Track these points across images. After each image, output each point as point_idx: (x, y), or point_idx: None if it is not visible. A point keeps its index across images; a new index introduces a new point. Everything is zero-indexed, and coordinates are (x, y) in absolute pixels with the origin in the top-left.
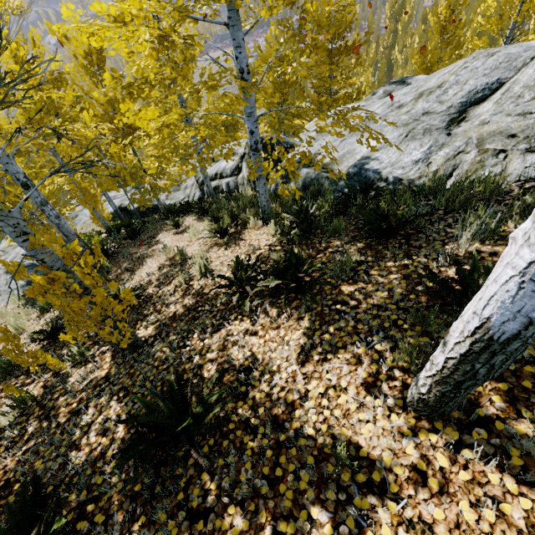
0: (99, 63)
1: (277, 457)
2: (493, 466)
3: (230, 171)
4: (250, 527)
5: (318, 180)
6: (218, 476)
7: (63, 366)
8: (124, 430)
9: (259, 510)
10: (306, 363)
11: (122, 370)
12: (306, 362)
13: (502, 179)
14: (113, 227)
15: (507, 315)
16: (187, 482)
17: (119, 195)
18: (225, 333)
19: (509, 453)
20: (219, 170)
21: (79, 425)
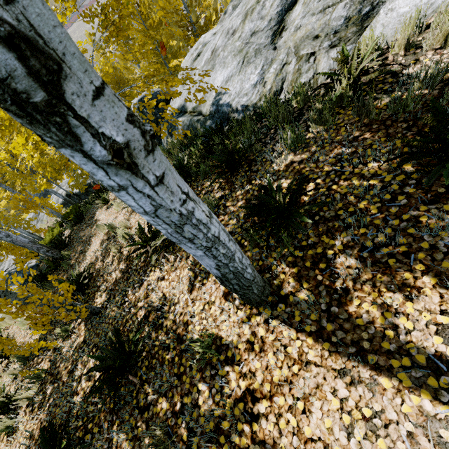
0: None
1: (181, 360)
2: (286, 326)
3: None
4: (170, 406)
5: (193, 126)
6: (152, 383)
7: (56, 343)
8: (99, 373)
9: (174, 395)
10: (192, 291)
11: (92, 333)
12: (192, 290)
13: (315, 81)
14: (66, 216)
15: (207, 267)
16: (137, 392)
17: (63, 183)
18: (146, 284)
19: (294, 315)
20: None
21: (75, 379)
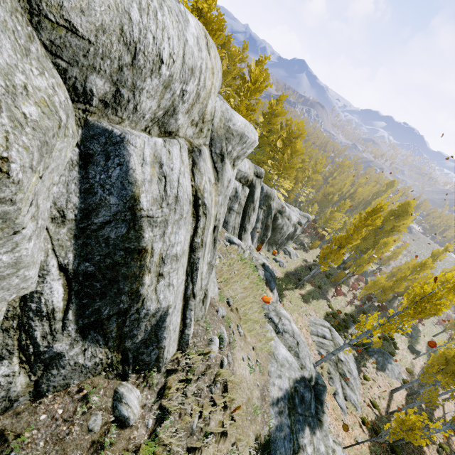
0: (228, 55)
1: None
2: None
3: None
4: None
5: None
6: None
7: None
8: None
9: None
10: None
11: None
12: None
13: None
14: None
15: None
16: None
17: None
18: None
19: None
20: None
21: None
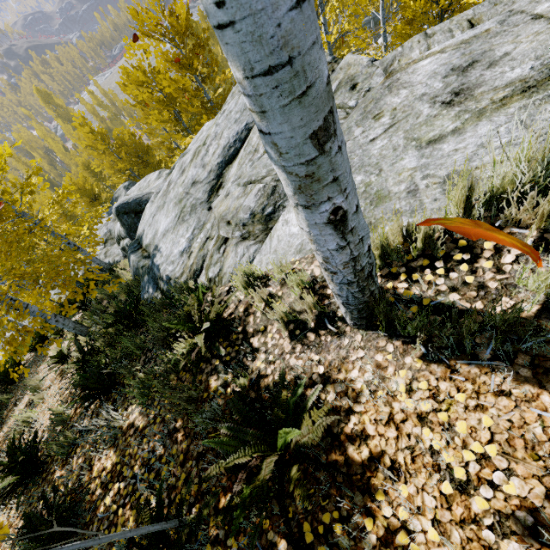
0: None
1: None
2: None
3: (124, 233)
4: None
5: (139, 271)
6: None
7: None
8: None
9: None
10: None
11: None
12: None
13: (220, 280)
14: None
15: None
16: None
17: None
18: None
19: None
20: (117, 232)
21: None
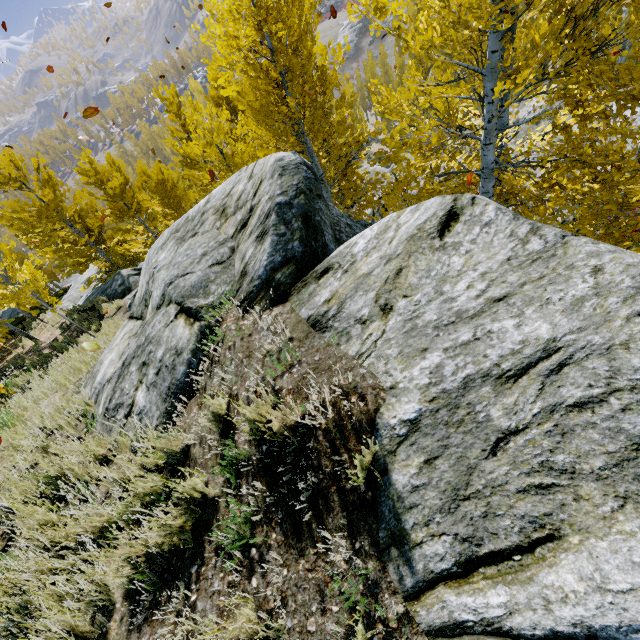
0: None
1: None
2: None
3: None
4: None
5: None
6: None
7: None
8: None
9: None
10: None
11: None
12: None
13: None
14: None
15: None
16: None
17: None
18: None
19: None
20: None
21: None
